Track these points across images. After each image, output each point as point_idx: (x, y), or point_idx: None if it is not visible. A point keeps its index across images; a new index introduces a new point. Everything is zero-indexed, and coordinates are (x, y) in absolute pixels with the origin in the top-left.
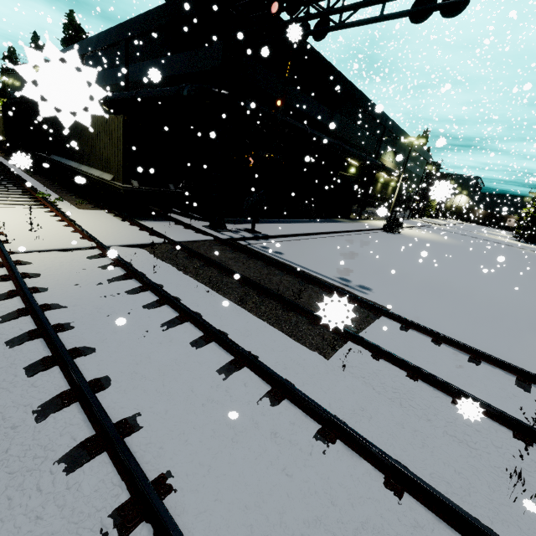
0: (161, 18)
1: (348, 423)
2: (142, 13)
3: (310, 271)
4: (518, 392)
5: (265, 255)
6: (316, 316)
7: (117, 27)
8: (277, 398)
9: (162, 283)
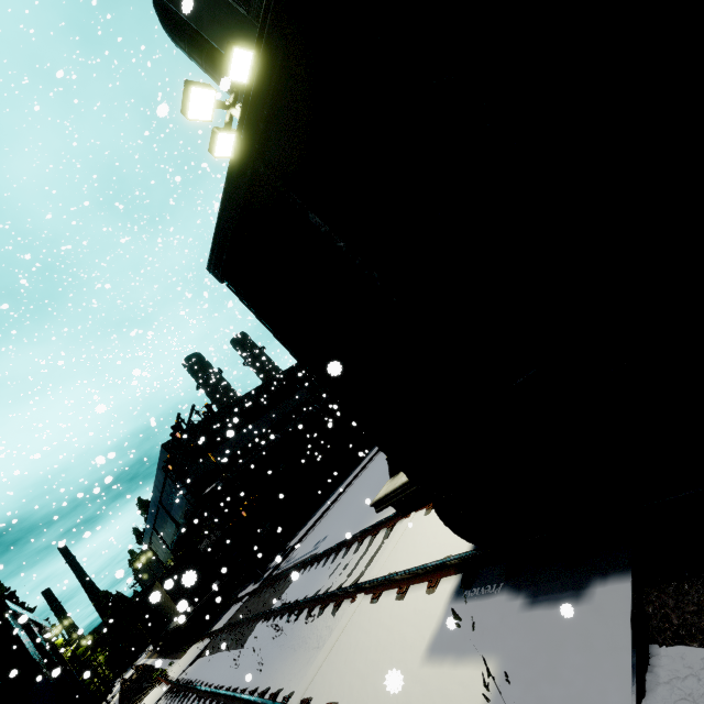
0: (160, 481)
1: (214, 683)
2: (154, 486)
3: (299, 559)
4: (318, 571)
5: (279, 572)
6: (252, 617)
7: (152, 500)
8: (193, 698)
9: (191, 676)
